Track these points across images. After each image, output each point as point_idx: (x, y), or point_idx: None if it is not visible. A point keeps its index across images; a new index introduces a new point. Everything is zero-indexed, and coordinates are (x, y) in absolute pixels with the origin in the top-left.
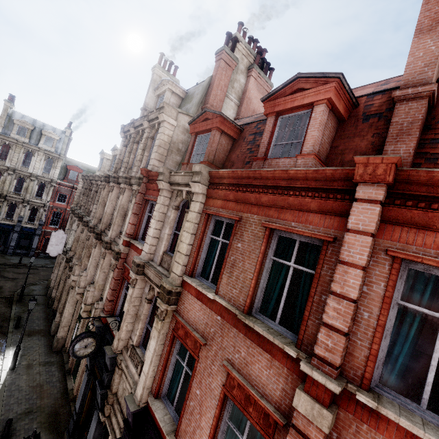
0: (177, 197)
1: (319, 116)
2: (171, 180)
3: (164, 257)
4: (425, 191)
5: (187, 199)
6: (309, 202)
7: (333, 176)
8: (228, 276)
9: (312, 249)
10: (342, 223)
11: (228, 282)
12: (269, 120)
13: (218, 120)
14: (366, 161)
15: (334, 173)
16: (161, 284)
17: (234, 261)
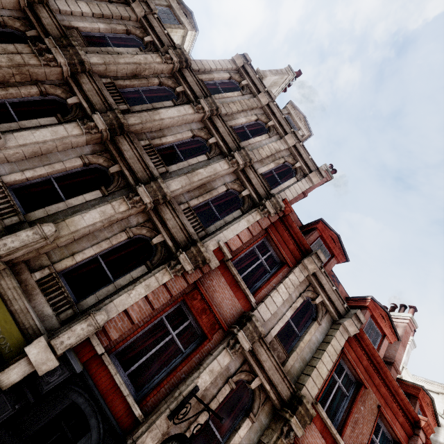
0: (310, 291)
1: (386, 346)
2: (317, 272)
3: (275, 342)
4: (424, 443)
5: (311, 301)
6: (401, 415)
7: (411, 412)
8: (351, 430)
9: (382, 436)
10: (406, 438)
11: (351, 435)
12: (368, 313)
13: (343, 260)
14: (429, 424)
15: (413, 411)
16: (304, 401)
17: (357, 419)
